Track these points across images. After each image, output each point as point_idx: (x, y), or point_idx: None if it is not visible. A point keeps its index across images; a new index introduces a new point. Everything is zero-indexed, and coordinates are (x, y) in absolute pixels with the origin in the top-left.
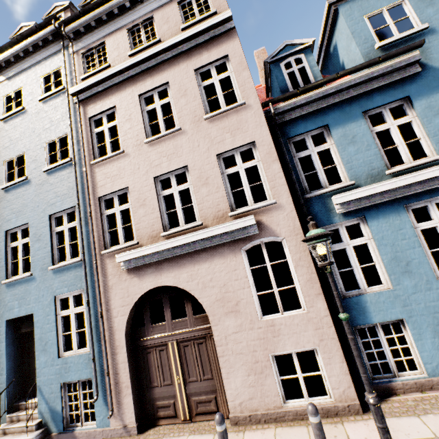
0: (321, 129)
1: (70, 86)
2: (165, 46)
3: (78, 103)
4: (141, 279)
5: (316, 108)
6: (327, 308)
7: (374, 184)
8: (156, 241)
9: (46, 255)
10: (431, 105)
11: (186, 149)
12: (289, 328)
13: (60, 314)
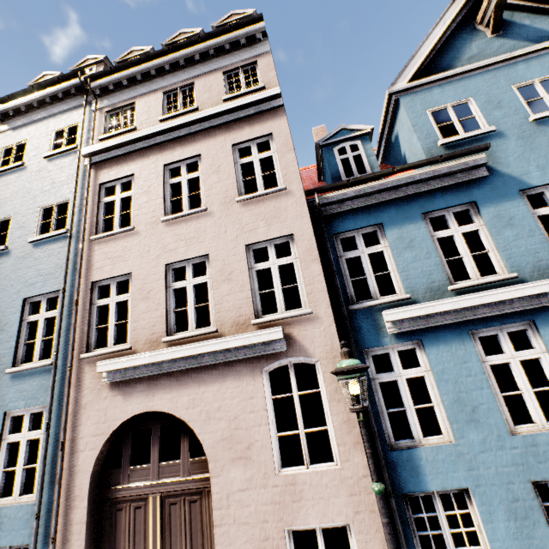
0: (374, 228)
1: (84, 146)
2: (202, 116)
3: (90, 165)
4: (127, 398)
5: (369, 203)
6: (367, 464)
7: (433, 301)
8: (154, 348)
9: (7, 352)
10: (500, 214)
11: (210, 235)
12: (315, 491)
13: (6, 439)
